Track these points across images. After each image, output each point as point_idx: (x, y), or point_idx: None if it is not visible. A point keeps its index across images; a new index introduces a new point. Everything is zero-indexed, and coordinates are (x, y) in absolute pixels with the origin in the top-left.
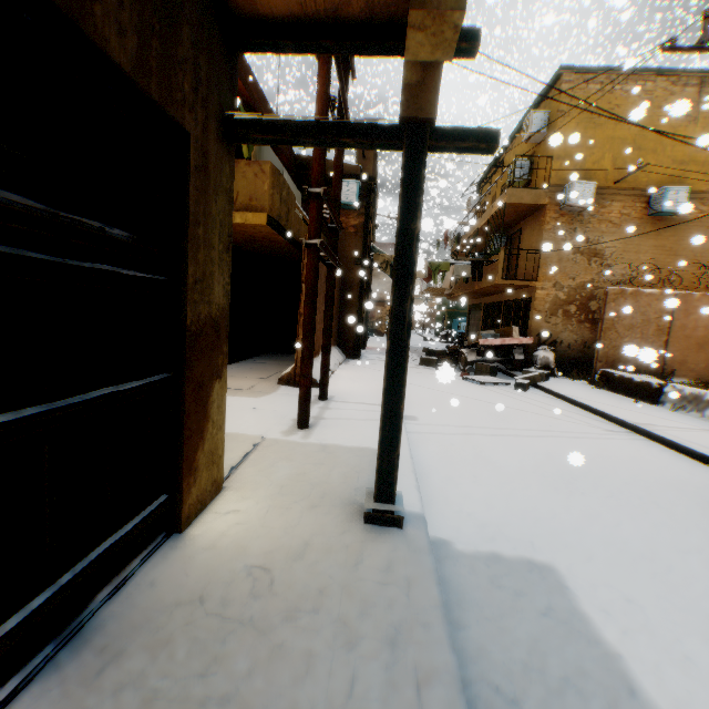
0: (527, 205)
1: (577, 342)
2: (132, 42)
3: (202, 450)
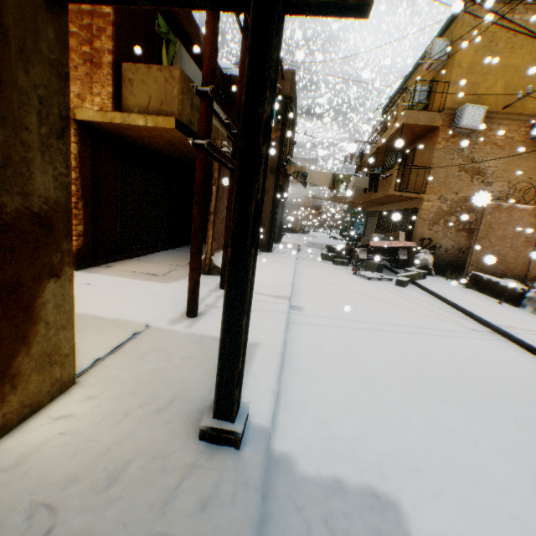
0: (422, 126)
1: (454, 248)
2: None
3: (27, 354)
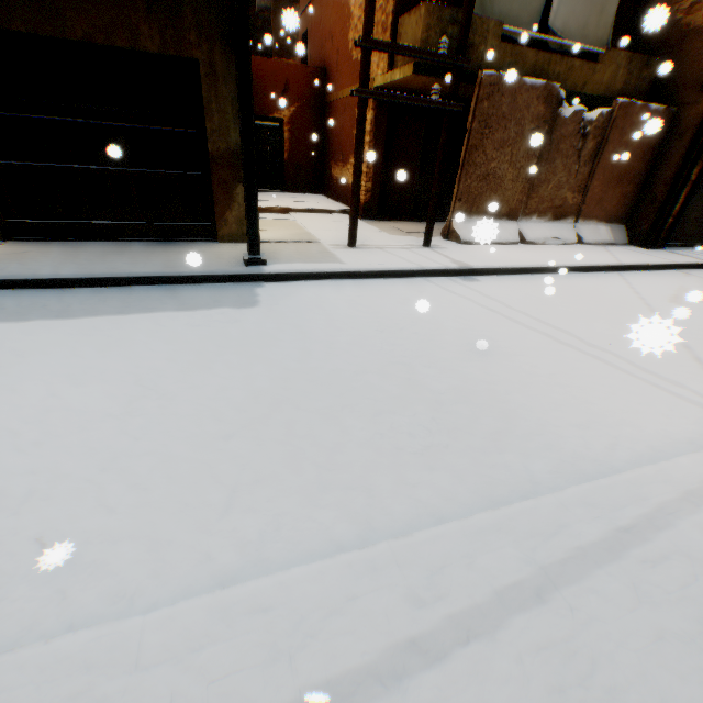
0: None
1: None
2: (158, 41)
3: (230, 214)
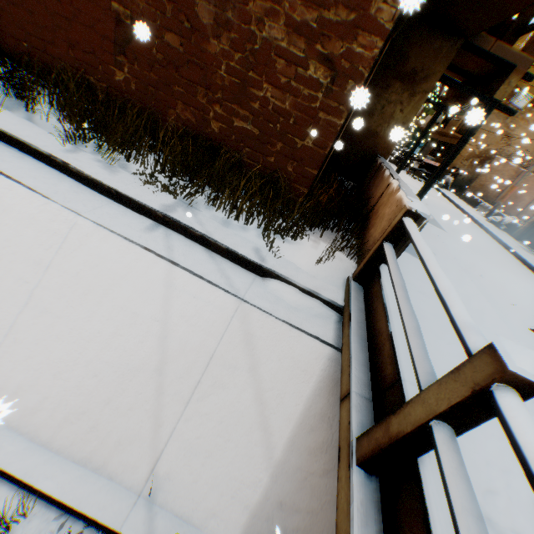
0: None
1: (467, 178)
2: None
3: None
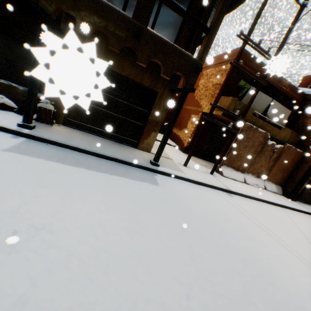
0: None
1: None
2: (149, 83)
3: (146, 140)
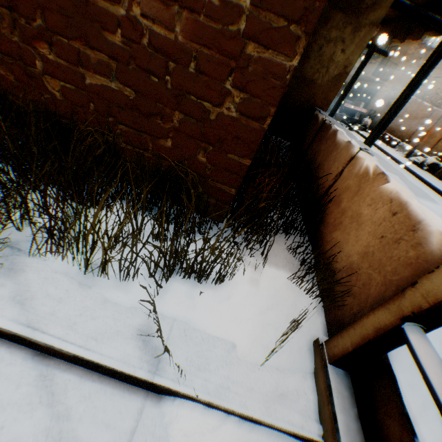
0: None
1: None
2: None
3: None
